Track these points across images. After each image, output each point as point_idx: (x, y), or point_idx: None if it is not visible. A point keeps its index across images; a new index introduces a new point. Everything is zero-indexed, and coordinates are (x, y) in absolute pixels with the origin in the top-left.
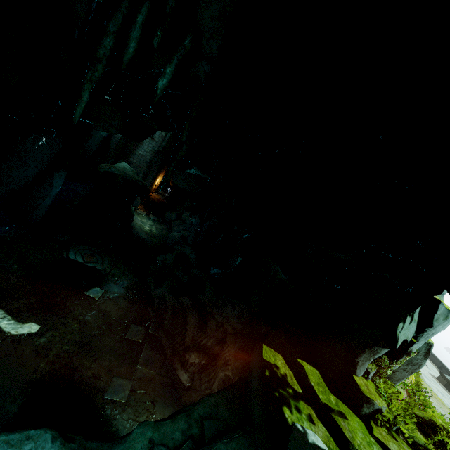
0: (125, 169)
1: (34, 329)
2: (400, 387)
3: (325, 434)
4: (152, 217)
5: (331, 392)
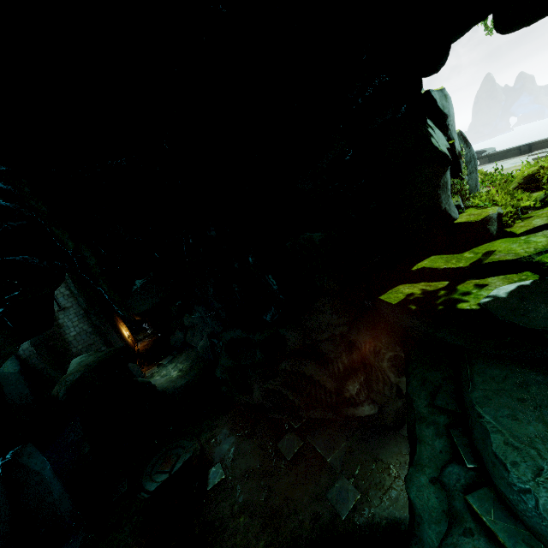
0: (82, 363)
1: None
2: (482, 190)
3: (500, 280)
4: (165, 362)
5: (461, 253)
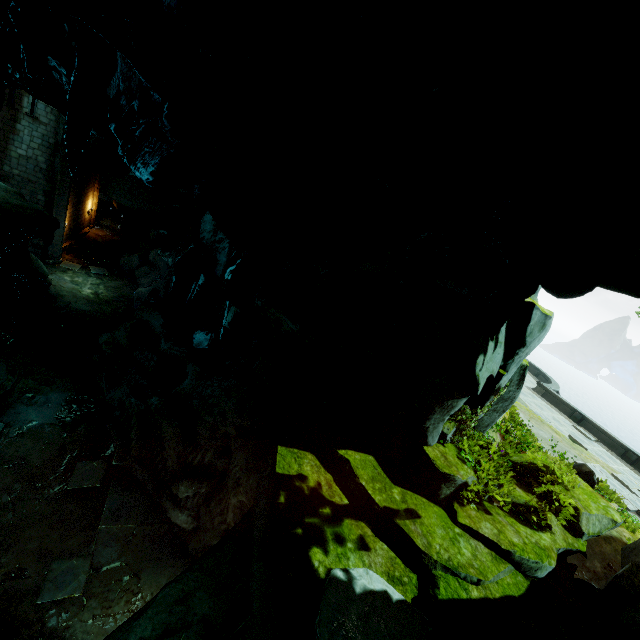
0: None
1: None
2: (491, 431)
3: (387, 557)
4: (95, 271)
5: (394, 483)
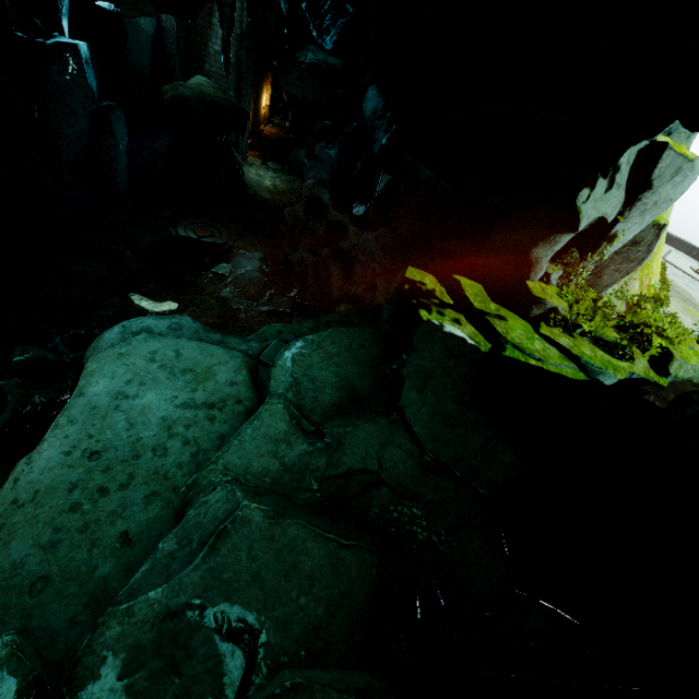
0: (201, 87)
1: (174, 307)
2: (616, 300)
3: (473, 332)
4: (272, 166)
5: (494, 302)
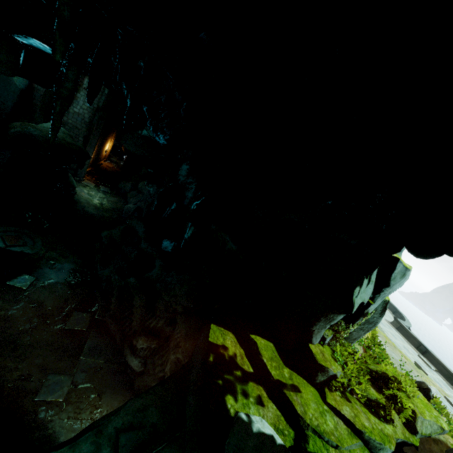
0: None
1: None
2: (357, 344)
3: (275, 414)
4: (103, 189)
5: (285, 365)
